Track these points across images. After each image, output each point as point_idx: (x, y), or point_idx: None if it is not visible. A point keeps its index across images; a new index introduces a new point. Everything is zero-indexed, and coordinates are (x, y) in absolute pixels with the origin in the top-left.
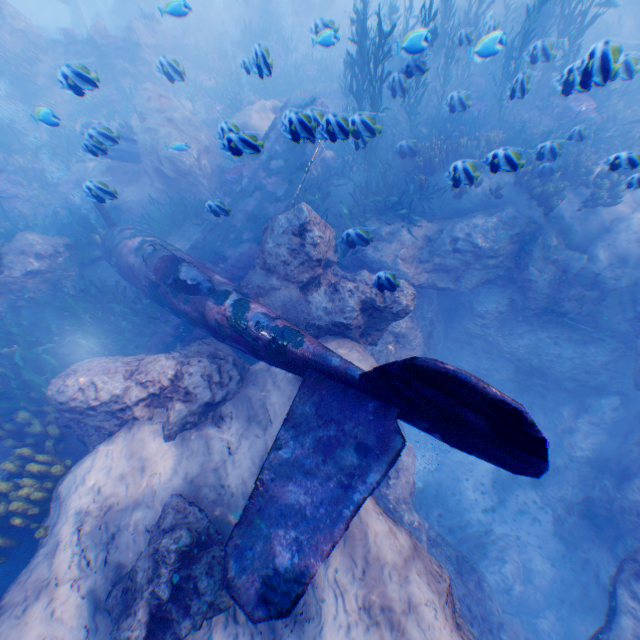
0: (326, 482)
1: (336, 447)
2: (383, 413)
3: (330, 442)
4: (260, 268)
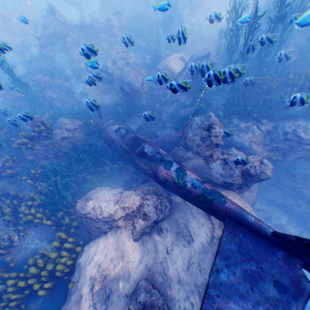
0: (258, 307)
1: (259, 281)
2: (290, 261)
3: (254, 276)
4: (182, 146)
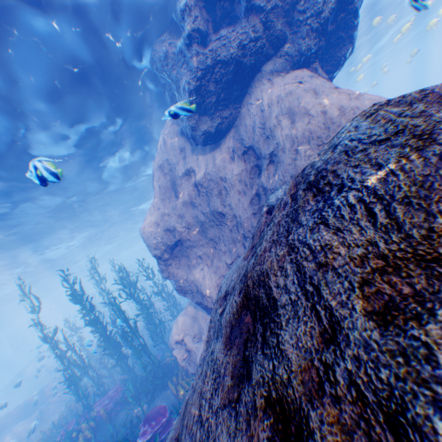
0: None
1: None
2: None
3: None
4: None
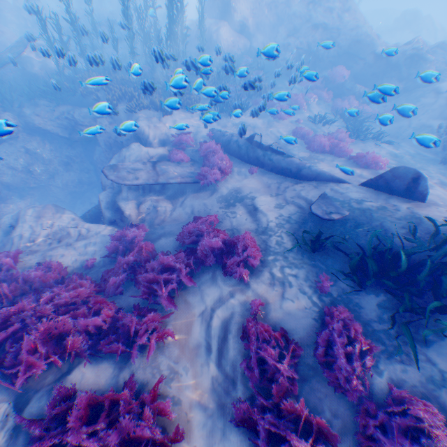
0: None
1: None
2: None
3: None
4: None
